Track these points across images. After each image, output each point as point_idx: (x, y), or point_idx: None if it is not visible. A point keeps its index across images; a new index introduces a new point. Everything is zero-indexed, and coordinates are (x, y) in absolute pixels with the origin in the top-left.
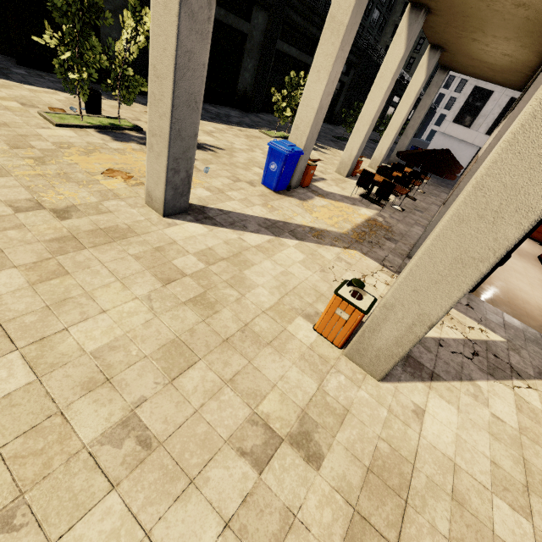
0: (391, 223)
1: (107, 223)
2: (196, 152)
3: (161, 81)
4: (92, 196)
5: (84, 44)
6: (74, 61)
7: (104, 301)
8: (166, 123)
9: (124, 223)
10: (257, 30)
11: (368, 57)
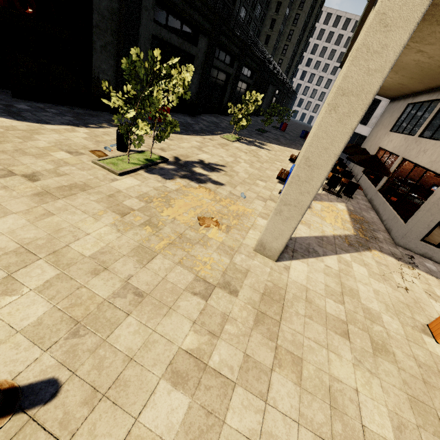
0: (360, 213)
1: (259, 285)
2: (217, 176)
3: (312, 169)
4: (221, 255)
5: (145, 102)
6: (134, 117)
7: (346, 379)
8: (307, 198)
9: (266, 280)
10: (201, 52)
11: (264, 64)
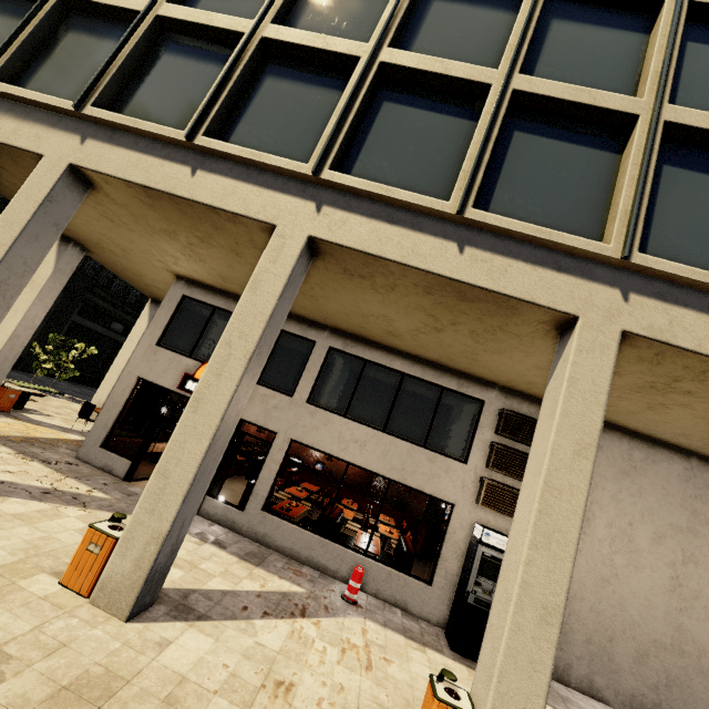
0: None
1: None
2: None
3: None
4: None
5: None
6: None
7: None
8: None
9: None
10: None
11: None
